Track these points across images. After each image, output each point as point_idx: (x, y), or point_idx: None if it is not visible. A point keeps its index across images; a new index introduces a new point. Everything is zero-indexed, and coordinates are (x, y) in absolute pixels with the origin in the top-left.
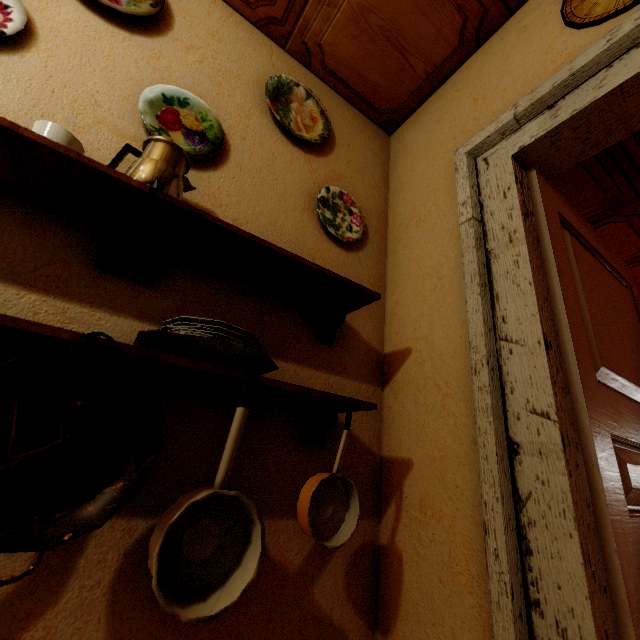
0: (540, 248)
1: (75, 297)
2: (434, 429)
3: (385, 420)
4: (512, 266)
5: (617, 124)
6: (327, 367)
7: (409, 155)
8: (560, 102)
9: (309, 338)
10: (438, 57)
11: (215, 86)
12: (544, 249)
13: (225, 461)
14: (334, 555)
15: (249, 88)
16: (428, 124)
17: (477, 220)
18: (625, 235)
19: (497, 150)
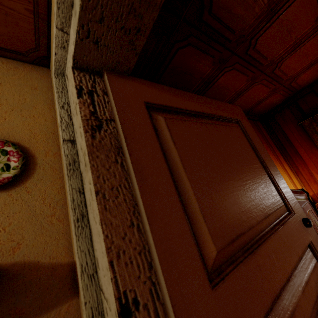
0: (122, 156)
1: None
2: None
3: None
4: (90, 196)
5: (137, 1)
6: None
7: None
8: None
9: None
10: None
11: None
12: (125, 157)
13: None
14: None
15: None
16: None
17: (69, 141)
18: (236, 76)
19: (67, 64)
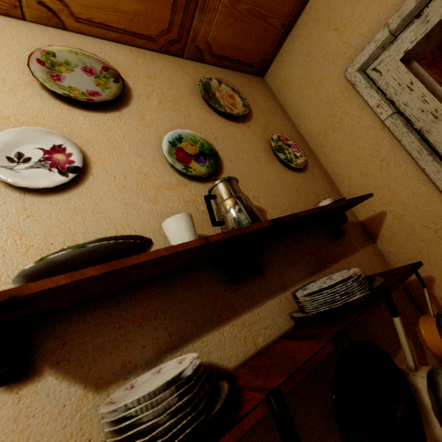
0: None
1: (240, 311)
2: (439, 252)
3: (390, 260)
4: None
5: None
6: (349, 251)
7: (293, 86)
8: (425, 10)
9: (331, 241)
10: (288, 10)
11: (178, 113)
12: None
13: (409, 352)
14: (425, 353)
15: (191, 101)
16: (298, 59)
17: (396, 113)
18: None
19: (382, 60)
